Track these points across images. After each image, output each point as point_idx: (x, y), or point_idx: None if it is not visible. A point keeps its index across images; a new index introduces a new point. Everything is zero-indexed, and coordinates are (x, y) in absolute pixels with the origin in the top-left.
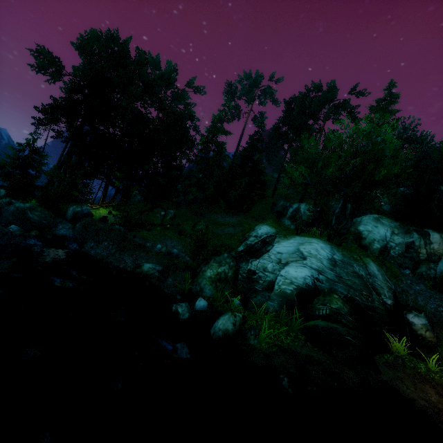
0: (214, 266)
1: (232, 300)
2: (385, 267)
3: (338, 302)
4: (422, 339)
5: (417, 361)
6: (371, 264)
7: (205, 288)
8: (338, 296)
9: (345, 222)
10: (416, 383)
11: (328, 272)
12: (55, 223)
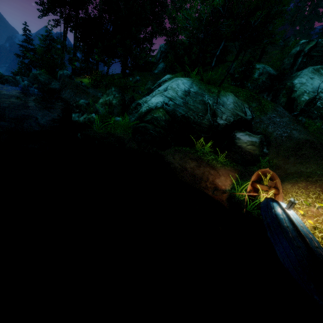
0: (105, 96)
1: (114, 117)
2: (257, 104)
3: (159, 113)
4: (237, 148)
5: (211, 155)
6: (228, 97)
7: (100, 110)
8: (163, 110)
9: (287, 78)
10: (184, 158)
11: (178, 100)
12: (50, 81)
